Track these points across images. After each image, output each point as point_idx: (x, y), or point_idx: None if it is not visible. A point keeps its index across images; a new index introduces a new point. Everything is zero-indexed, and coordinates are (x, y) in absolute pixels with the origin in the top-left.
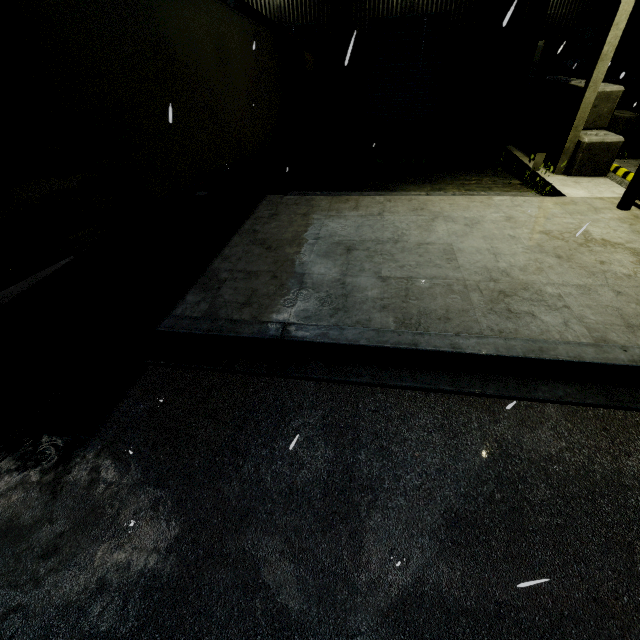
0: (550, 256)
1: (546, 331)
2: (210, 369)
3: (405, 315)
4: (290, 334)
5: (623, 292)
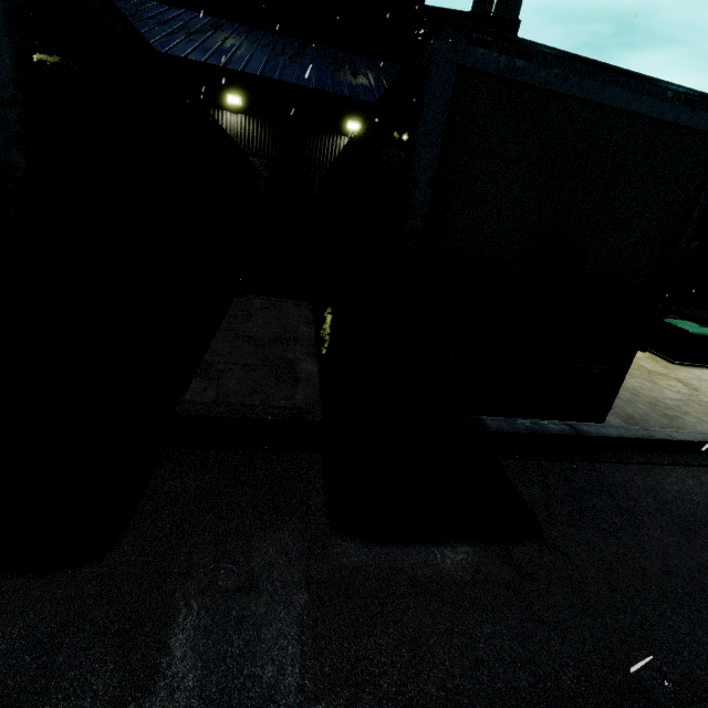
0: (644, 380)
1: (696, 426)
2: (546, 459)
3: (622, 418)
4: (581, 431)
5: (700, 404)
